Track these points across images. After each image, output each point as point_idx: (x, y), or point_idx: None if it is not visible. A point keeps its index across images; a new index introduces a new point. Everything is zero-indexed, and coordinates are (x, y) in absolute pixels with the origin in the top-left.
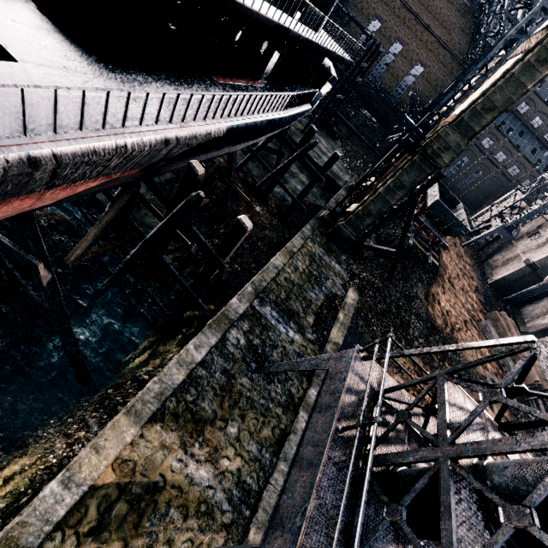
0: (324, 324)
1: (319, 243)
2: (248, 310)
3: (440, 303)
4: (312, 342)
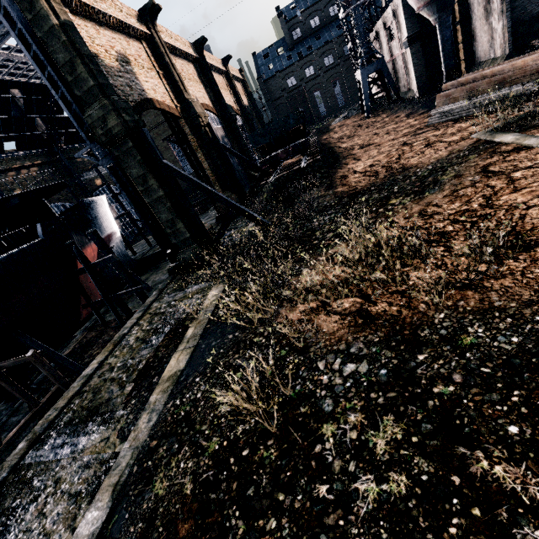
0: (157, 369)
1: (170, 292)
2: (7, 480)
3: (356, 171)
4: (124, 418)
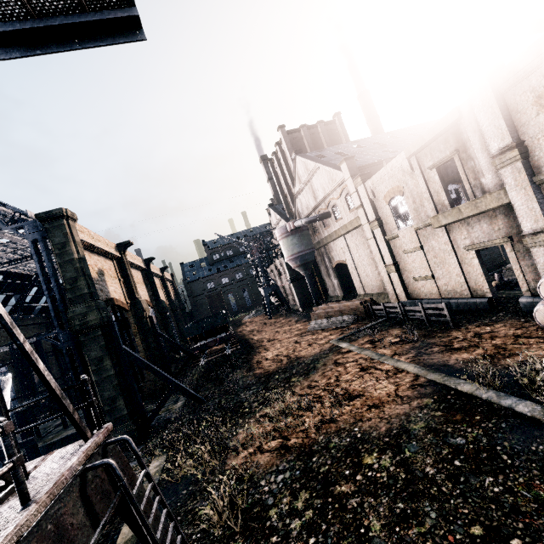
0: (105, 543)
1: None
2: None
3: (267, 358)
4: None
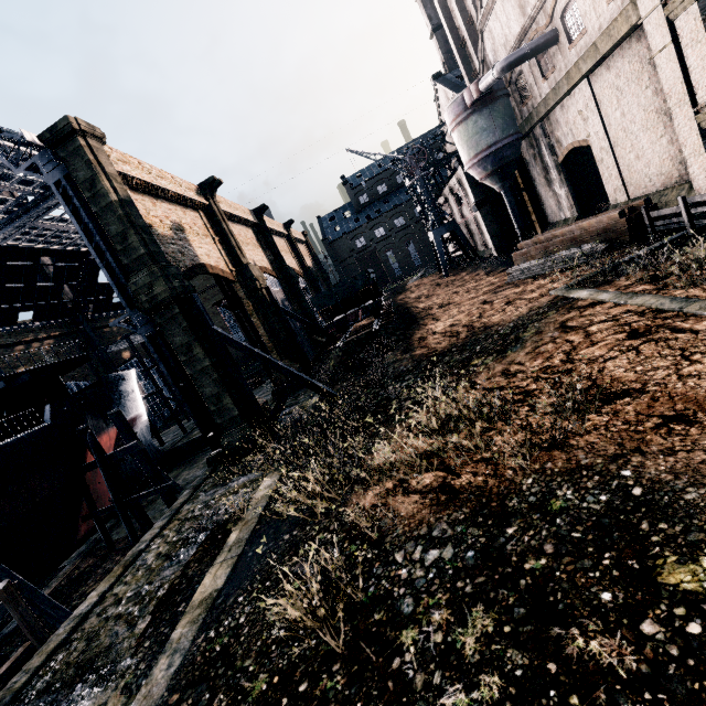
0: (184, 593)
1: (208, 488)
2: None
3: (435, 332)
4: (131, 670)
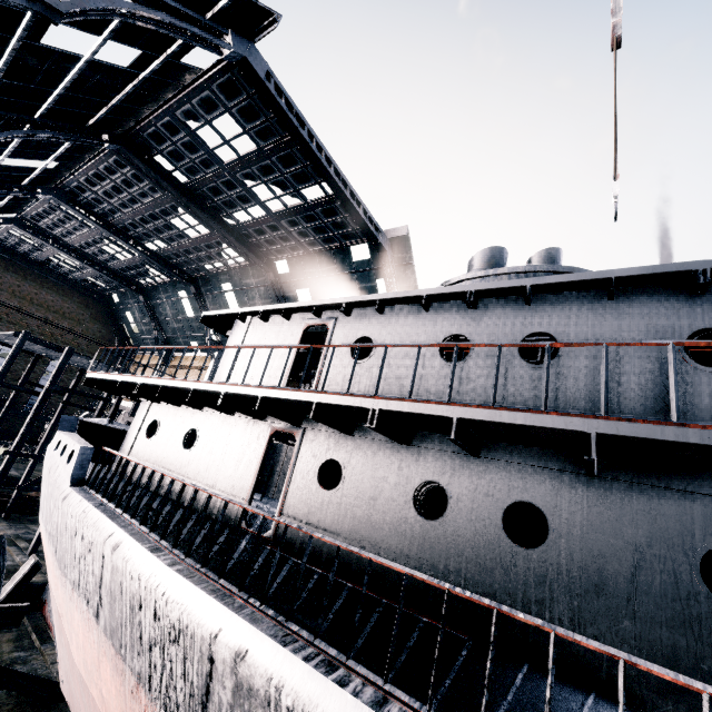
0: None
1: None
2: None
3: None
4: None
